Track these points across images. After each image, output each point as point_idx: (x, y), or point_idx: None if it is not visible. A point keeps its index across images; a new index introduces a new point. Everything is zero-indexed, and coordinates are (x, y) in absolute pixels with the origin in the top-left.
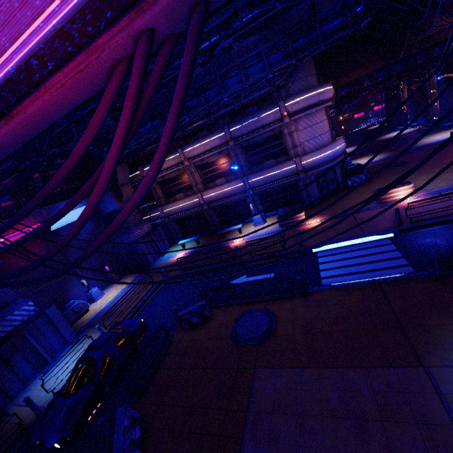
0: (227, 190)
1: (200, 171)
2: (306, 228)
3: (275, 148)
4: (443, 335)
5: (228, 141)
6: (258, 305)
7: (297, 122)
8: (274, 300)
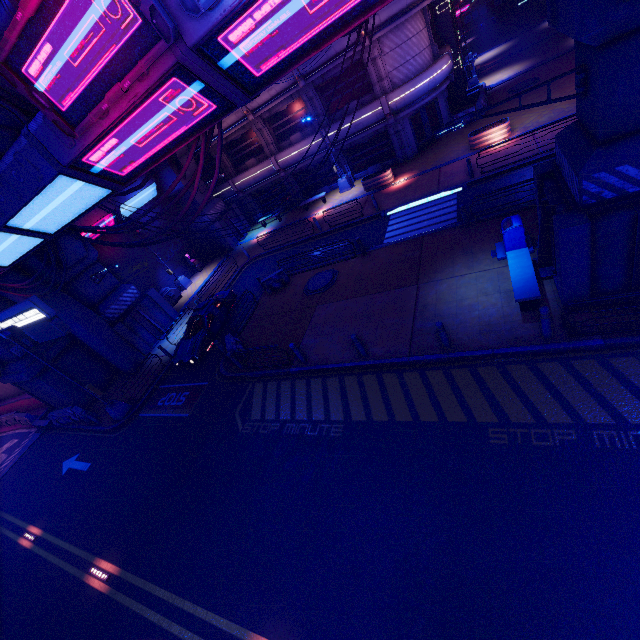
0: (304, 149)
1: (270, 126)
2: (389, 190)
3: (358, 83)
4: (440, 265)
5: (297, 80)
6: (328, 267)
7: (381, 42)
8: (340, 262)
